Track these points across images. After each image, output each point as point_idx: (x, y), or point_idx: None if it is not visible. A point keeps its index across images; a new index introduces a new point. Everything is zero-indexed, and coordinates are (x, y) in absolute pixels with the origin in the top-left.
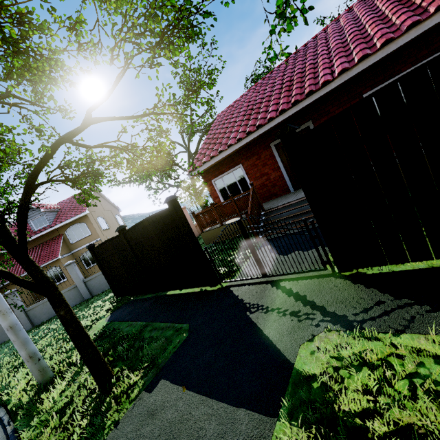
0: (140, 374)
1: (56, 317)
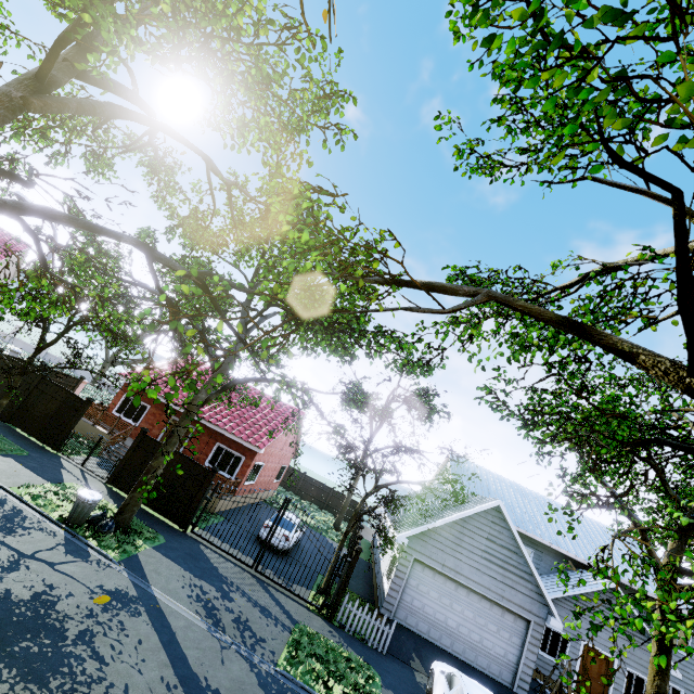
0: None
1: None
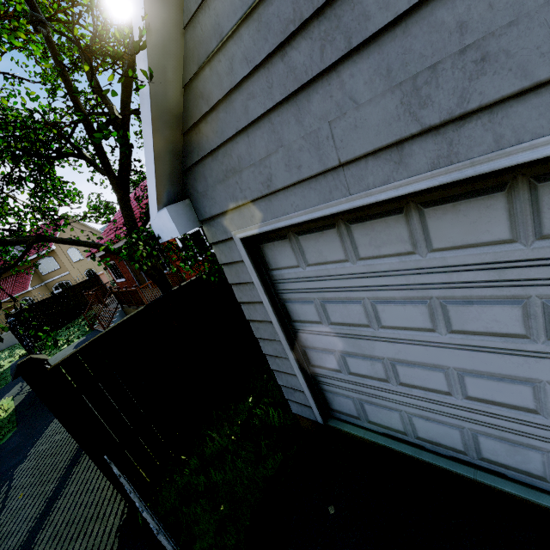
0: None
1: (8, 348)
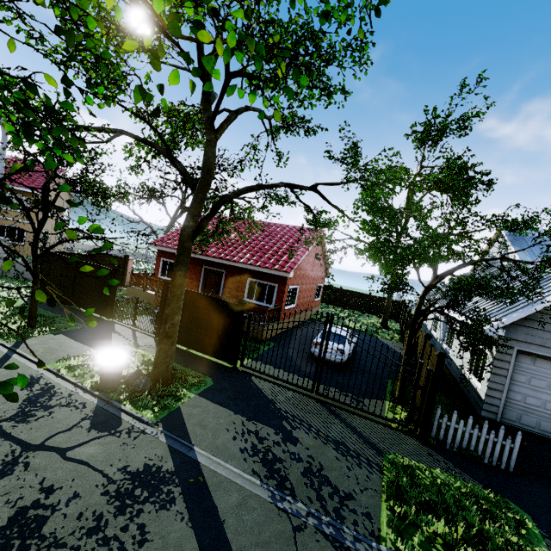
0: (51, 330)
1: None
